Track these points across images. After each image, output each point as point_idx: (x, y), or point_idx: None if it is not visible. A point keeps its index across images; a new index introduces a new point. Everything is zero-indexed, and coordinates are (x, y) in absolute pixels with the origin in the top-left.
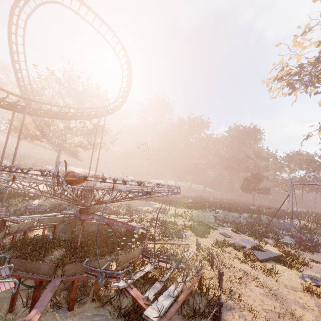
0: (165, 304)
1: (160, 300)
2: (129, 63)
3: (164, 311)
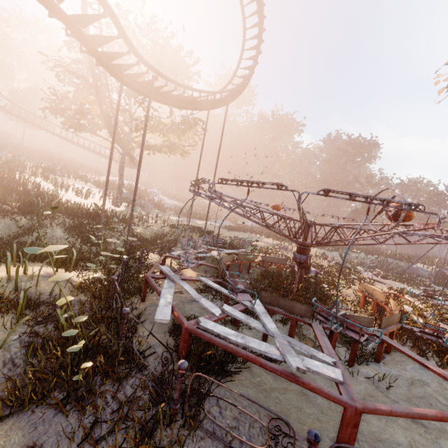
0: None
1: None
2: (259, 16)
3: None
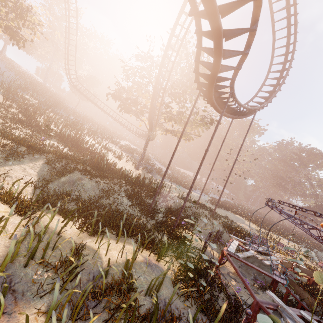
0: None
1: None
2: (285, 57)
3: None
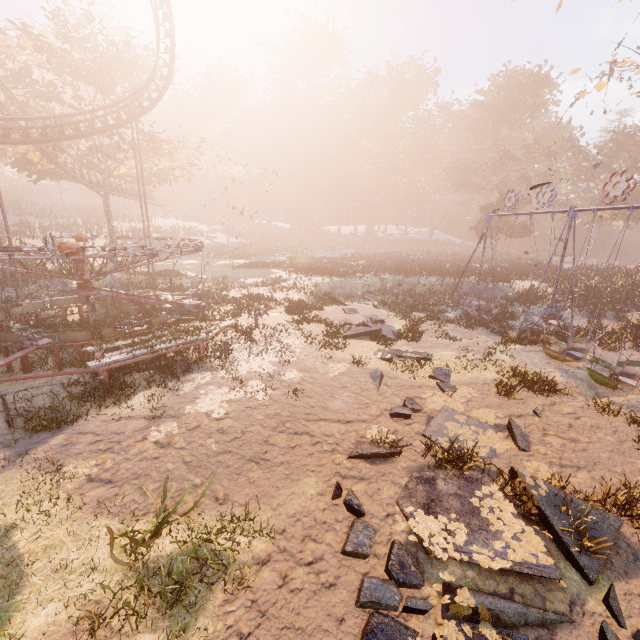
0: (114, 359)
1: (113, 357)
2: None
3: (109, 363)
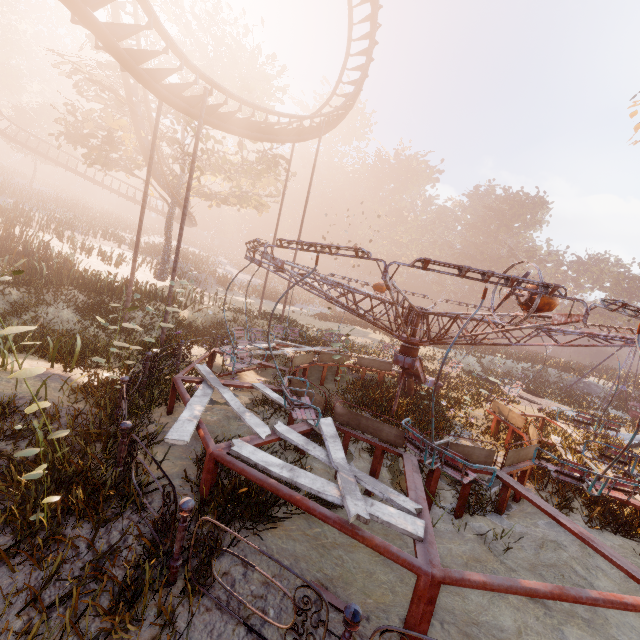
0: None
1: None
2: (372, 5)
3: None
